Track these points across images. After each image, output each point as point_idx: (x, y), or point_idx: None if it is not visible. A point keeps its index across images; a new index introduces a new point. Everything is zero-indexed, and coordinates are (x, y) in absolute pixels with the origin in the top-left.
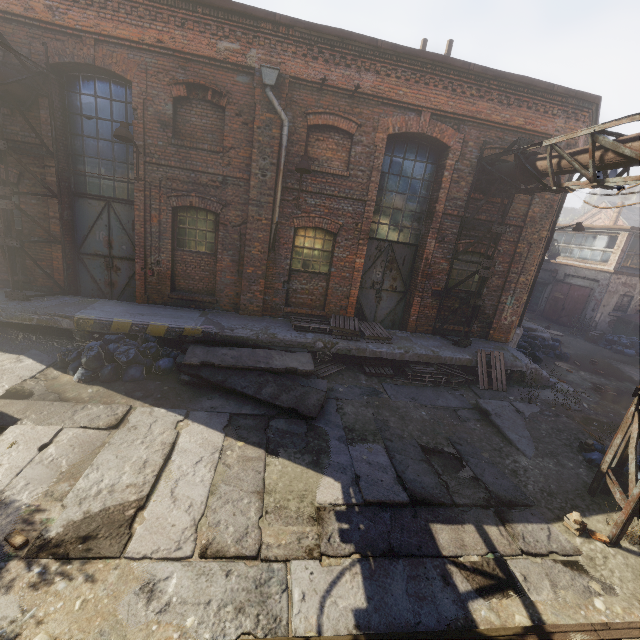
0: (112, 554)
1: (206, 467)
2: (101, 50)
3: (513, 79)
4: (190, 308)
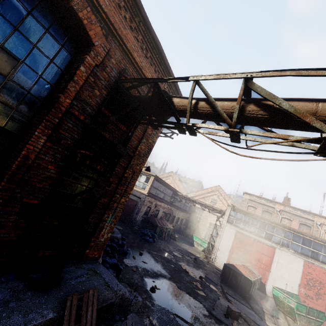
0: None
1: None
2: None
3: (155, 37)
4: None
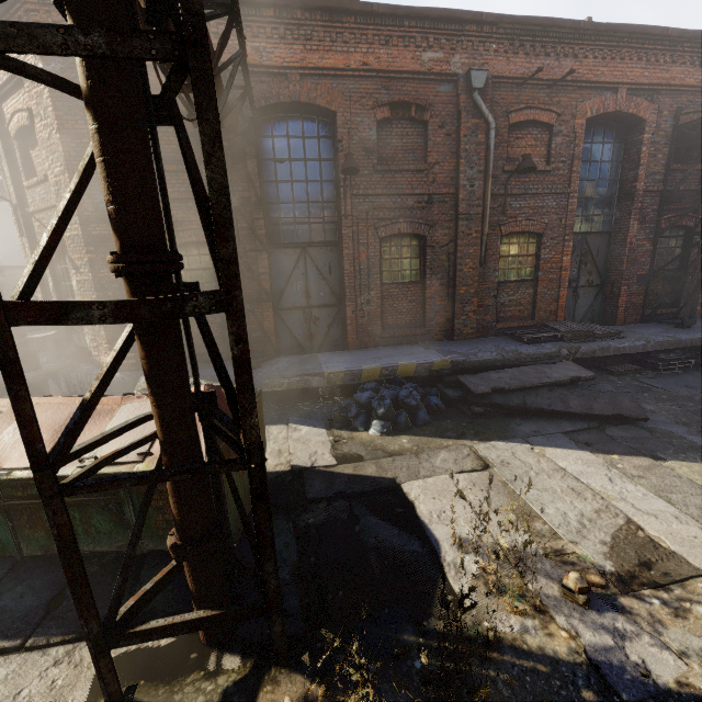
0: (693, 573)
1: (625, 482)
2: (305, 85)
3: None
4: (402, 345)
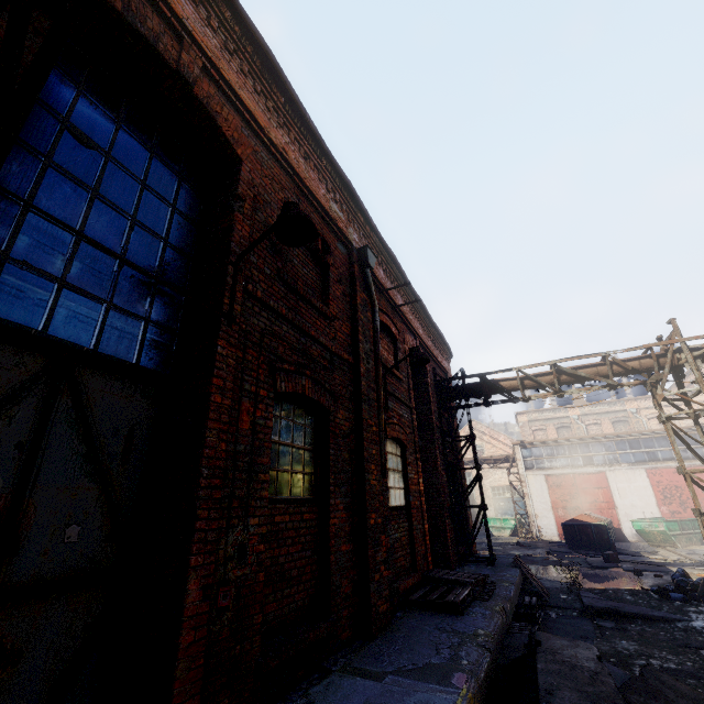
0: None
1: None
2: (206, 83)
3: (439, 331)
4: (298, 686)
